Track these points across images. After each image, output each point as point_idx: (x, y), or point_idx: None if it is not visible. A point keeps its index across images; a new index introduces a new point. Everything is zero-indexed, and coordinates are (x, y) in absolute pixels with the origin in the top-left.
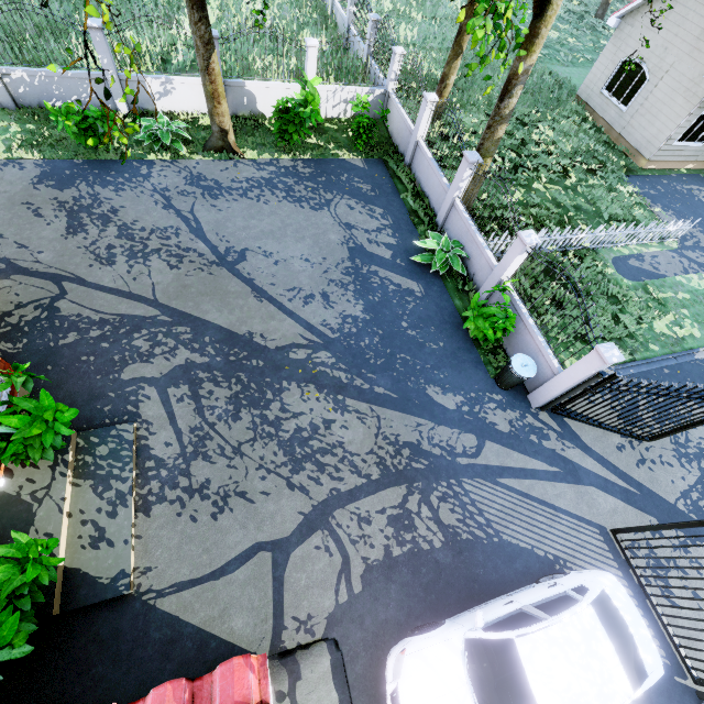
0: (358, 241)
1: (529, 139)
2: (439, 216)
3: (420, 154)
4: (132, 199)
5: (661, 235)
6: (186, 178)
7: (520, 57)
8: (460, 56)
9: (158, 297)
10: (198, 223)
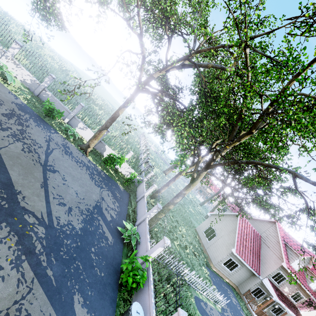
0: (102, 205)
1: (178, 227)
2: (137, 221)
3: (143, 199)
4: (38, 130)
5: (215, 299)
6: (63, 143)
7: (184, 189)
8: (168, 186)
9: (2, 150)
10: (51, 152)
